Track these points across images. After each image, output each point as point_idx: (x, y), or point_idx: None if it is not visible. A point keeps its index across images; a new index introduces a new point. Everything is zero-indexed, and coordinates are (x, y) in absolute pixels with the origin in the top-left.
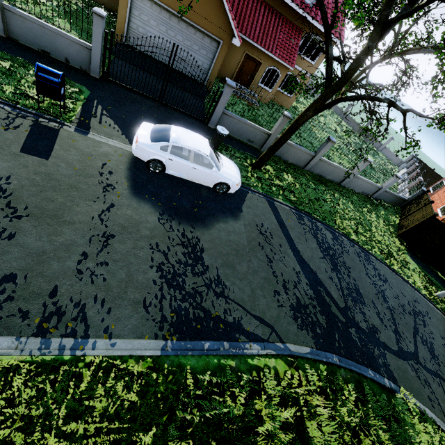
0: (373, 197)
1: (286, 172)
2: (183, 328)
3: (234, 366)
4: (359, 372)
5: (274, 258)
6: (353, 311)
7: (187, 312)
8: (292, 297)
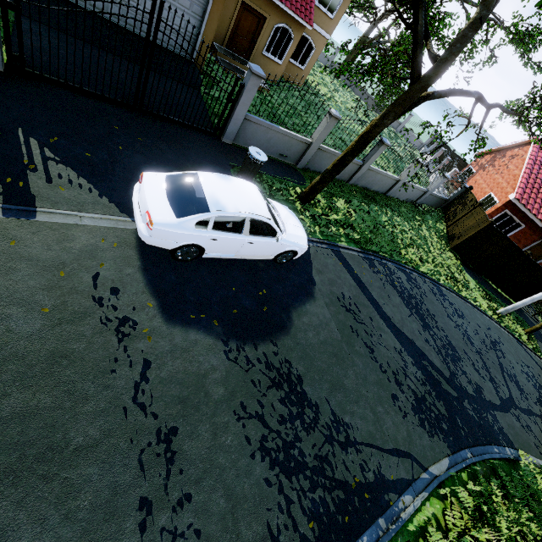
0: (417, 203)
1: (335, 195)
2: (331, 538)
3: None
4: (490, 458)
5: (373, 343)
6: (457, 375)
7: (325, 505)
8: (409, 394)
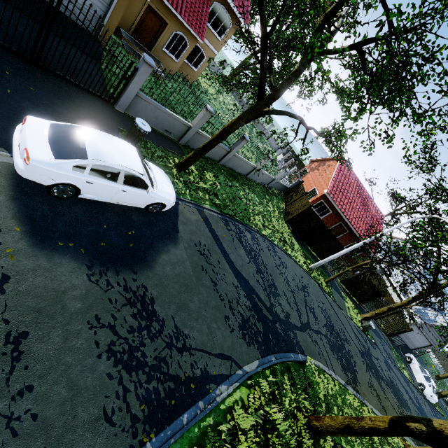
0: (268, 187)
1: (207, 169)
2: (158, 416)
3: (212, 422)
4: (287, 360)
5: (218, 279)
6: (275, 306)
7: (157, 393)
8: (238, 316)
